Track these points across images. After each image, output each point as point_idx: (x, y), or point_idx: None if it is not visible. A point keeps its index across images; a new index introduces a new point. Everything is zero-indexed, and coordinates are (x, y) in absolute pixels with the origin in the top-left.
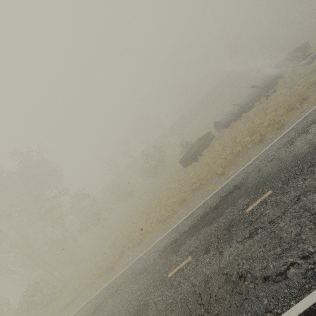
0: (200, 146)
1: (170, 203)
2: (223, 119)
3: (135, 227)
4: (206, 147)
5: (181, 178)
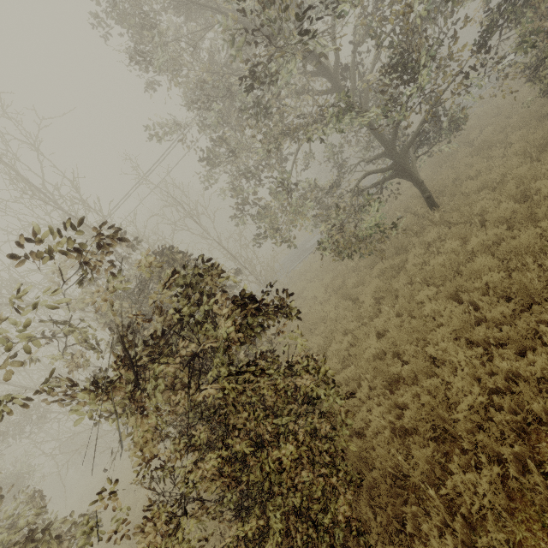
0: None
1: None
2: None
3: None
4: None
5: None
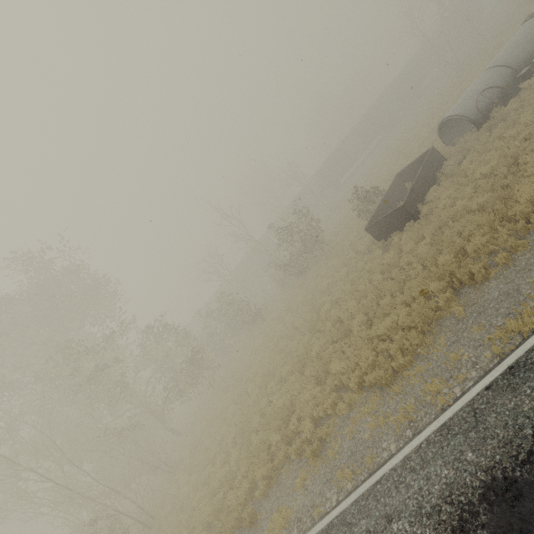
0: (417, 183)
1: (386, 330)
2: (468, 108)
3: (290, 397)
4: (432, 184)
5: (385, 264)
